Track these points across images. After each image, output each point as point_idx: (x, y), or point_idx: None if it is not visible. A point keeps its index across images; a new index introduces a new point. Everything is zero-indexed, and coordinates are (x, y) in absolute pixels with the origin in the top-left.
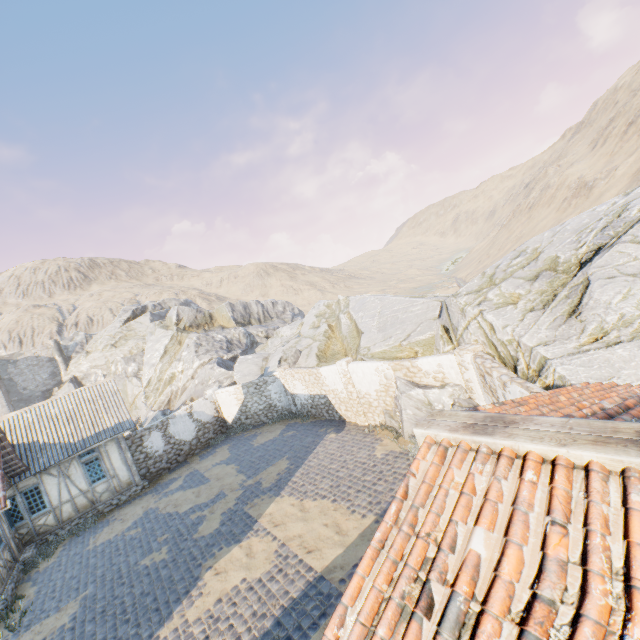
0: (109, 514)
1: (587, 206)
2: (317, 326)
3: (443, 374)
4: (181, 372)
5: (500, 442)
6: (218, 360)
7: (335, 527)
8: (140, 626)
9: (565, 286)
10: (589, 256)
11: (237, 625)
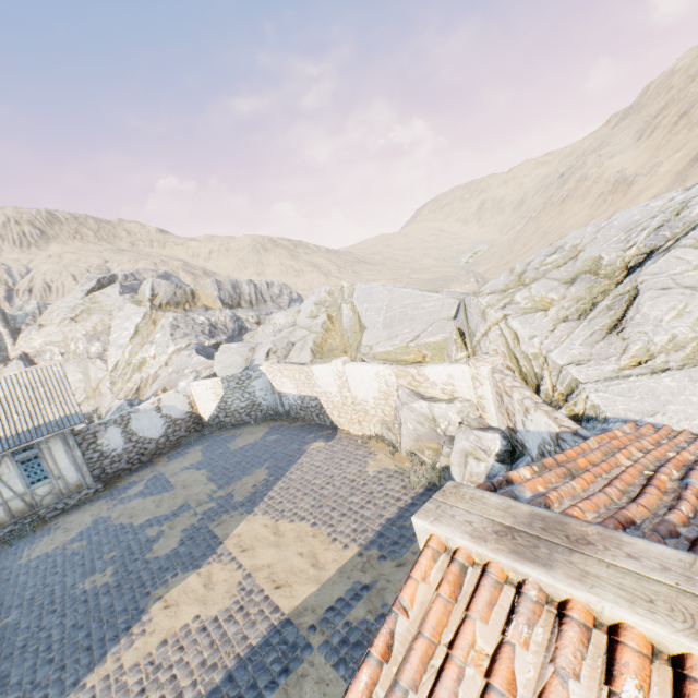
0: (52, 520)
1: (623, 205)
2: (315, 315)
3: (453, 387)
4: (153, 357)
5: (566, 589)
6: (197, 346)
7: (311, 558)
8: (65, 669)
9: (608, 294)
10: (639, 260)
11: (181, 677)
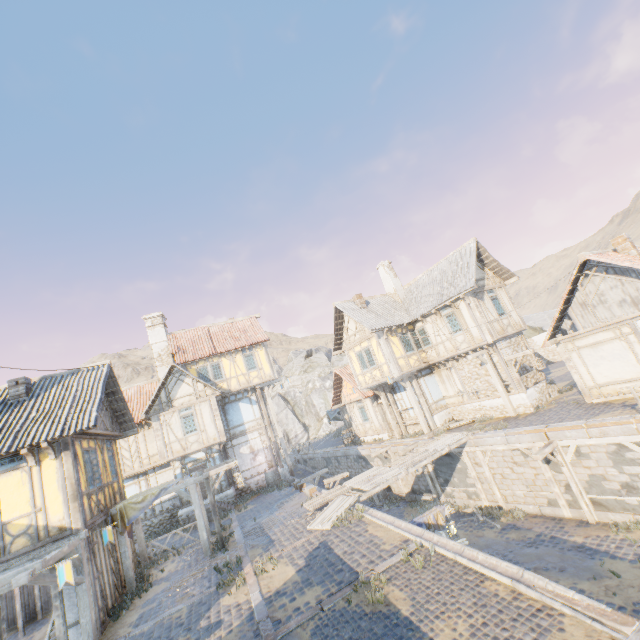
0: None
1: None
2: None
3: None
4: None
5: None
6: None
7: None
8: None
9: None
10: None
11: None
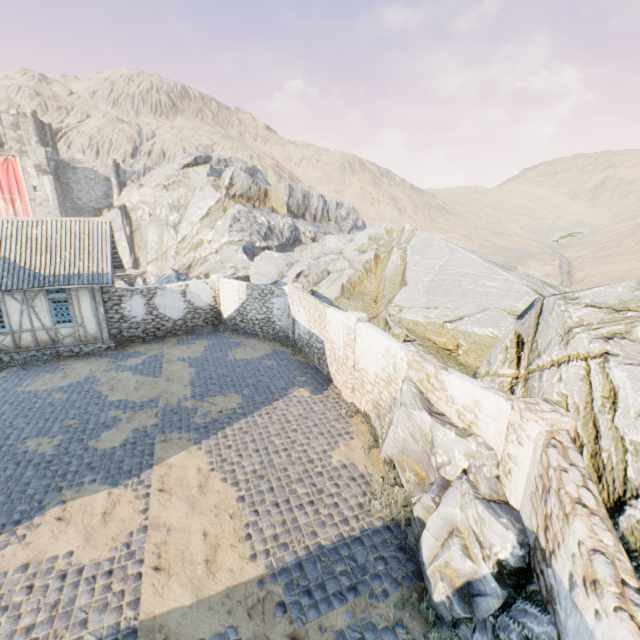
0: (64, 360)
1: None
2: (363, 250)
3: (475, 418)
4: (209, 242)
5: None
6: (247, 244)
7: (211, 549)
8: None
9: None
10: None
11: (1, 633)
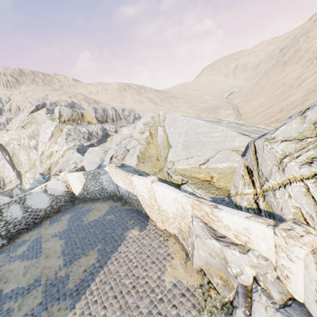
0: None
1: None
2: (143, 132)
3: (248, 239)
4: (56, 151)
5: None
6: (78, 147)
7: None
8: None
9: None
10: None
11: None
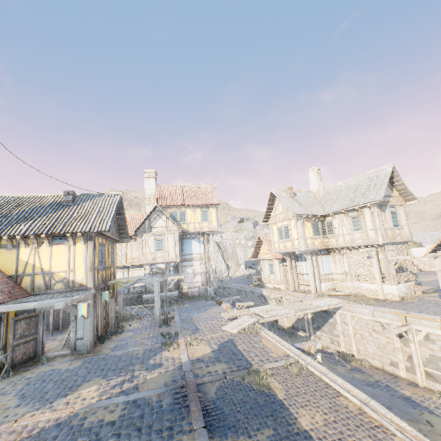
0: None
1: None
2: None
3: None
4: None
5: None
6: None
7: None
8: None
9: None
10: None
11: None
